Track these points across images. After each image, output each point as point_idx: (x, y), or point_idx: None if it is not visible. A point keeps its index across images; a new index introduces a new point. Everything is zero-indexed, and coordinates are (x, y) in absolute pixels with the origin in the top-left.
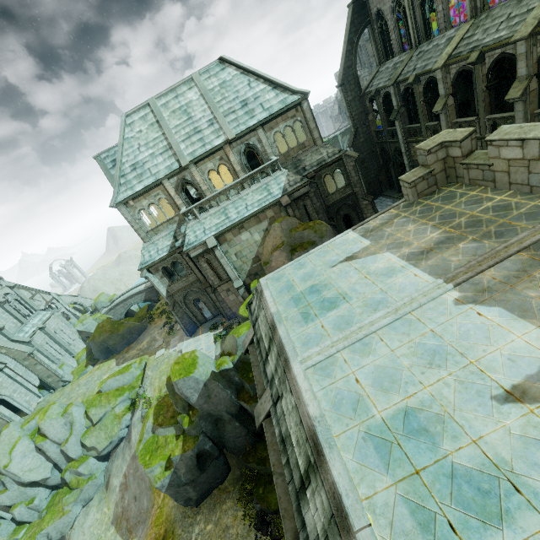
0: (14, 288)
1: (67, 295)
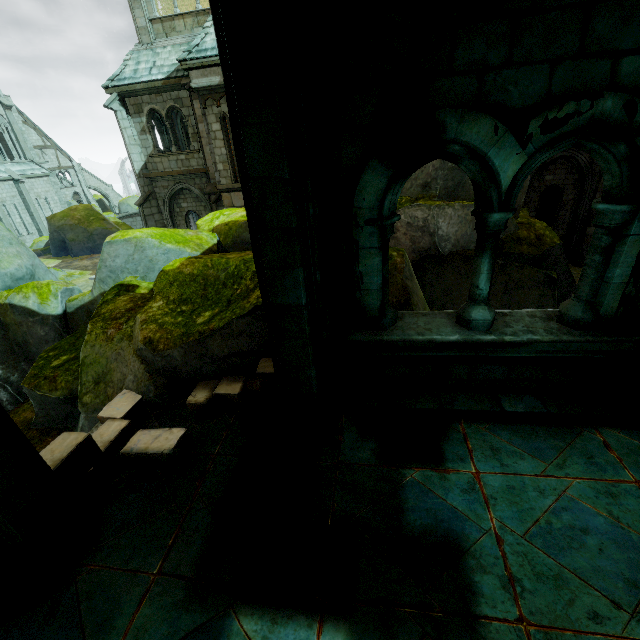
0: (9, 110)
1: (94, 176)
